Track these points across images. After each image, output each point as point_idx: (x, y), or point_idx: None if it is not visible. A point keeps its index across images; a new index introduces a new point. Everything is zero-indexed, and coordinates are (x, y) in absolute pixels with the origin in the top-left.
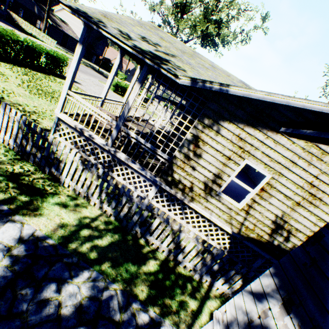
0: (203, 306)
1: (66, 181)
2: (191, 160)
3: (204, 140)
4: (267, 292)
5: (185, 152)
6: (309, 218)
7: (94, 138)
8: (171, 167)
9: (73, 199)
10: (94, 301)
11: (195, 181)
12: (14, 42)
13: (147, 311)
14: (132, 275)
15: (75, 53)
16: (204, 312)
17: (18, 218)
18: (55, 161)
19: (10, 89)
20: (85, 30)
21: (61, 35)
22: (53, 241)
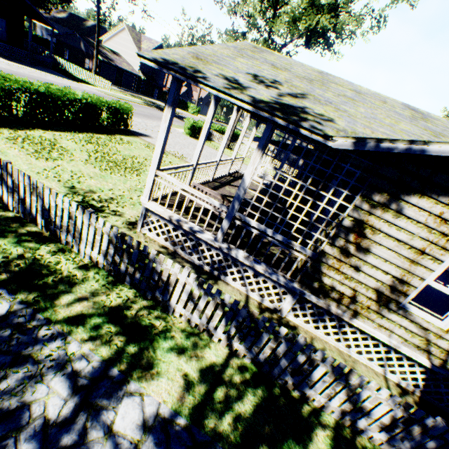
0: None
1: (176, 309)
2: (351, 256)
3: (375, 225)
4: None
5: (341, 246)
6: None
7: (197, 231)
8: (318, 268)
9: (189, 335)
10: None
11: (359, 288)
12: (71, 102)
13: None
14: None
15: (163, 119)
16: None
17: (134, 386)
18: (159, 283)
19: (78, 171)
20: (174, 86)
21: (115, 71)
22: (184, 421)
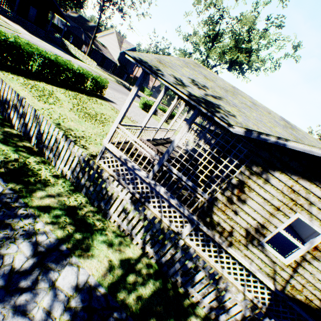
0: None
1: (112, 216)
2: (234, 204)
3: (251, 186)
4: None
5: (228, 196)
6: None
7: (137, 169)
8: (211, 208)
9: (118, 235)
10: None
11: (235, 226)
12: (69, 70)
13: None
14: None
15: (130, 93)
16: None
17: (75, 260)
18: (105, 197)
19: (64, 114)
20: (142, 75)
21: (101, 57)
22: (104, 290)
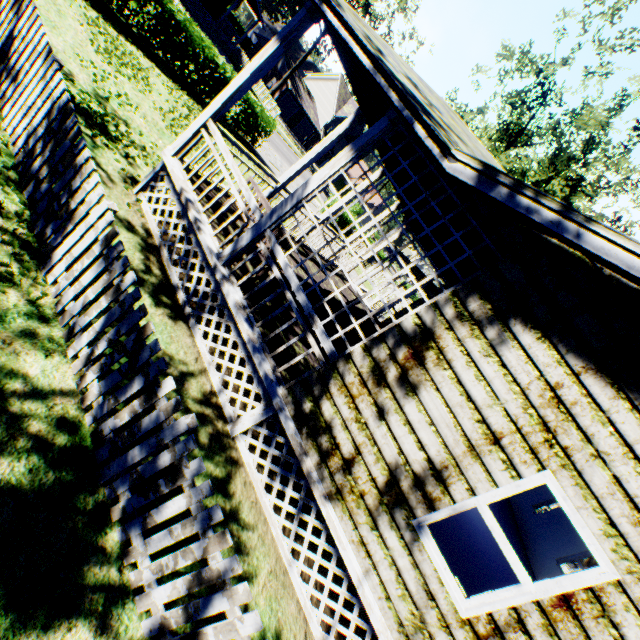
0: None
1: (55, 267)
2: (385, 386)
3: (447, 351)
4: None
5: (380, 360)
6: None
7: (203, 229)
8: (327, 380)
9: (38, 316)
10: None
11: (367, 450)
12: (205, 60)
13: None
14: None
15: (261, 53)
16: None
17: None
18: (62, 212)
19: (136, 102)
20: (301, 16)
21: (296, 110)
22: None
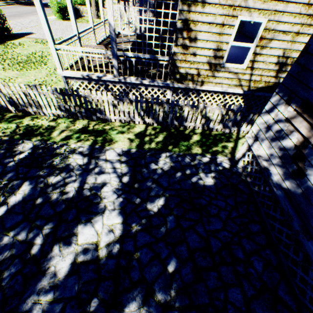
0: (237, 143)
1: (111, 118)
2: (189, 48)
3: (194, 19)
4: (276, 104)
5: (182, 44)
6: None
7: (102, 77)
8: (175, 65)
9: (124, 126)
10: (176, 162)
11: (199, 66)
12: None
13: (205, 156)
14: (187, 146)
15: None
16: (239, 145)
17: (108, 148)
18: (96, 108)
19: (4, 77)
20: None
21: None
22: (135, 150)
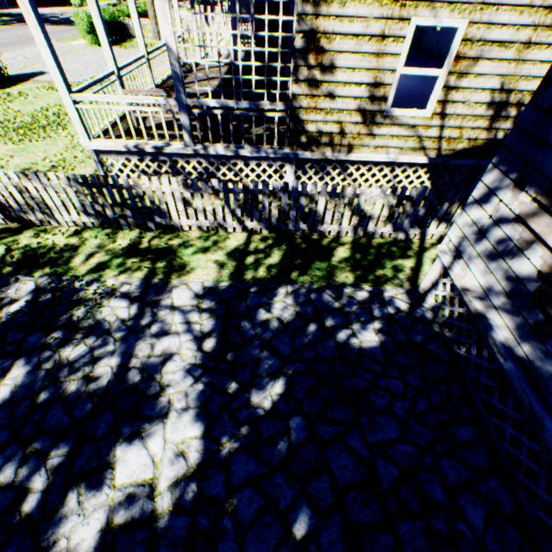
0: (421, 260)
1: (182, 224)
2: (321, 84)
3: (327, 30)
4: (494, 188)
5: (307, 78)
6: (551, 59)
7: (163, 147)
8: (298, 118)
9: (207, 238)
10: (306, 305)
11: (343, 118)
12: None
13: (362, 289)
14: (327, 271)
15: (23, 11)
16: (425, 264)
17: (177, 282)
18: (152, 208)
19: None
20: None
21: None
22: (227, 283)
